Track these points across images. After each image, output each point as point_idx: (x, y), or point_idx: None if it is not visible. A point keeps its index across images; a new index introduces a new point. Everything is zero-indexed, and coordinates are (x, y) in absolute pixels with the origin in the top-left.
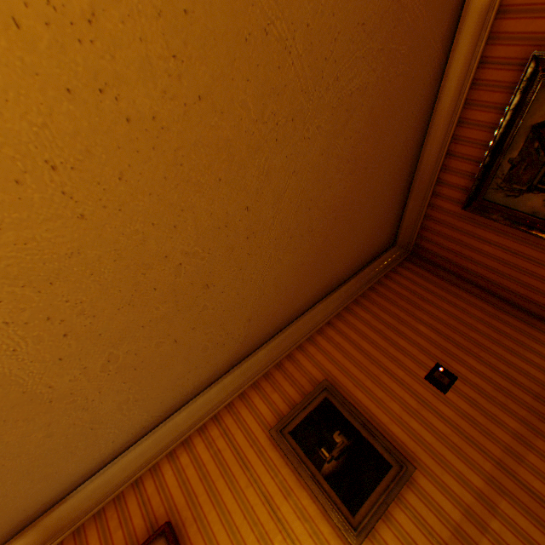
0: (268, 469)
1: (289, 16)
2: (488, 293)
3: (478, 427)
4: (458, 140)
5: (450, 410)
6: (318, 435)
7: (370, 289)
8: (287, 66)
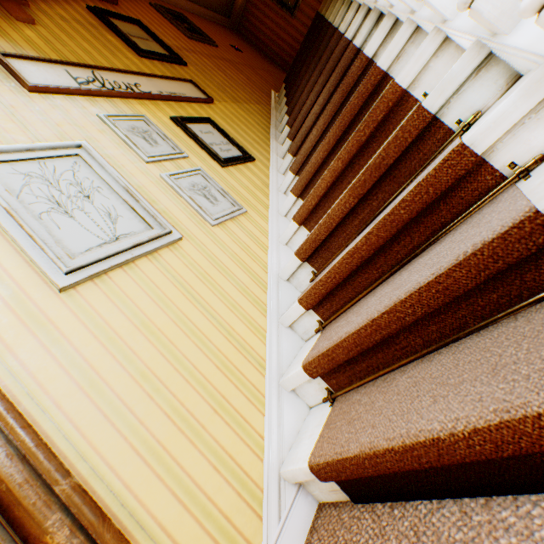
0: (150, 10)
1: None
2: (265, 56)
3: (246, 61)
4: None
5: (237, 54)
6: (177, 20)
7: (213, 23)
8: None
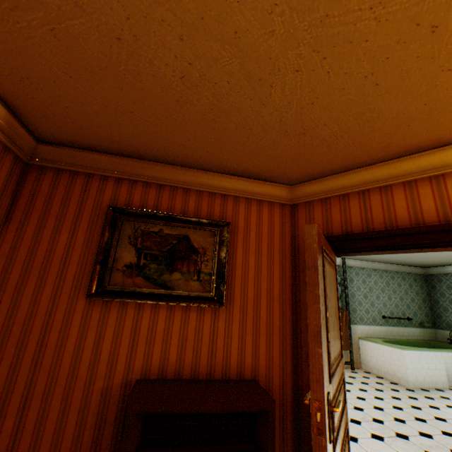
0: None
1: (393, 20)
2: None
3: None
4: (174, 192)
5: None
6: None
7: None
8: (365, 1)
